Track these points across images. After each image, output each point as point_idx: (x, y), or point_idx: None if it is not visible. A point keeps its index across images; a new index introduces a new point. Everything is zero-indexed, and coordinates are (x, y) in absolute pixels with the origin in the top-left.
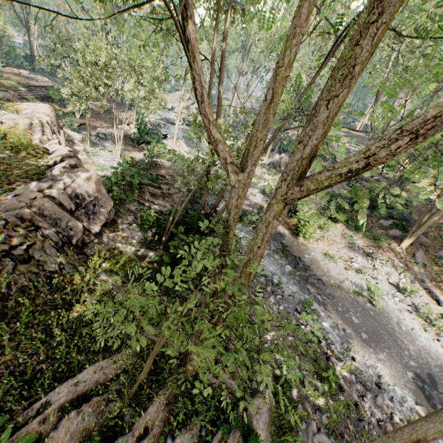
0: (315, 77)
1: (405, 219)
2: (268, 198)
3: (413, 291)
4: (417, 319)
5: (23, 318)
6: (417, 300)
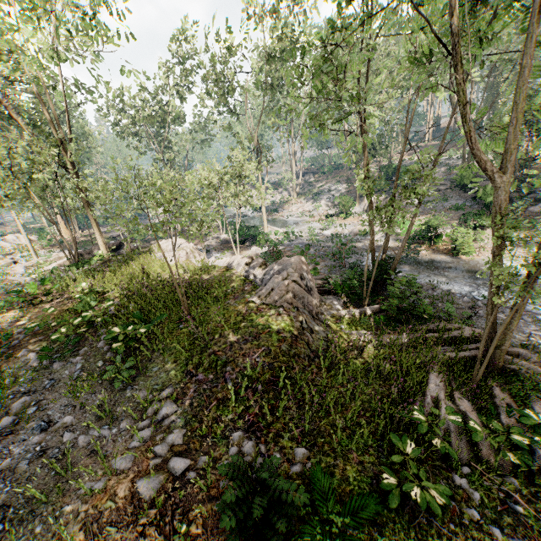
0: None
1: None
2: (395, 237)
3: None
4: None
5: (351, 365)
6: None
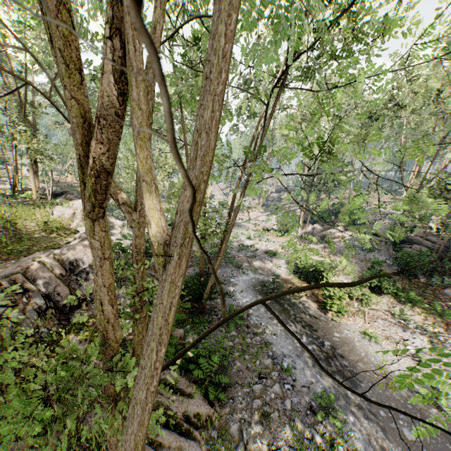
0: (262, 138)
1: None
2: (296, 268)
3: None
4: None
5: None
6: None
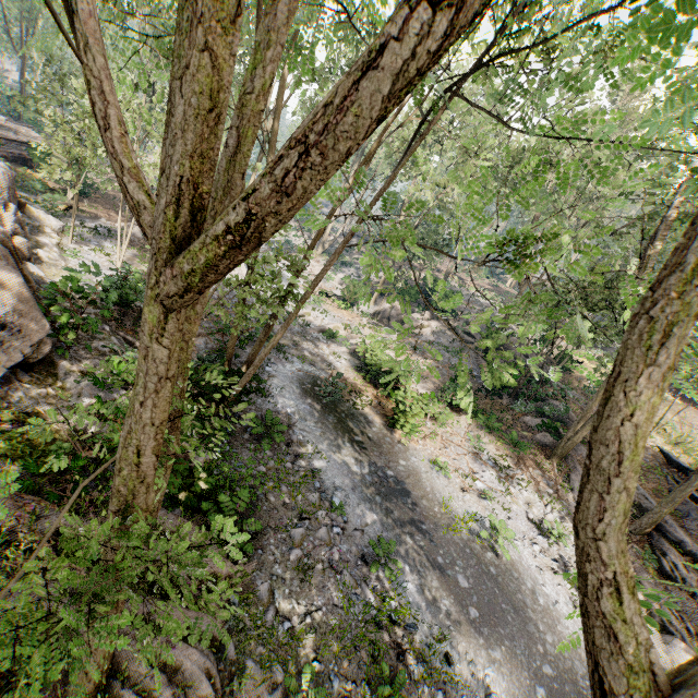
0: (397, 170)
1: (561, 419)
2: (361, 363)
3: (563, 535)
4: (564, 585)
5: None
6: (569, 552)
